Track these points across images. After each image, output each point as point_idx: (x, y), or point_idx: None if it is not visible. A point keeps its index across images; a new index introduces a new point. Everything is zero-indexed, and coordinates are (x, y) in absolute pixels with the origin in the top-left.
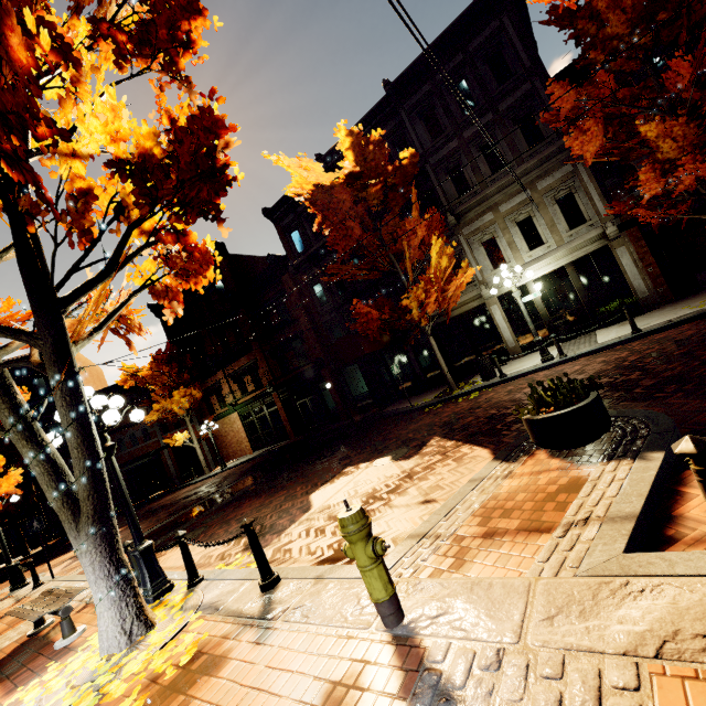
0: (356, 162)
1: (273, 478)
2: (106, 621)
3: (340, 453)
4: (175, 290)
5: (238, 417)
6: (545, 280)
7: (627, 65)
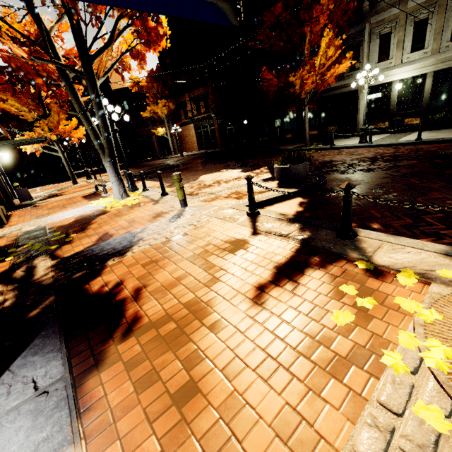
0: None
1: (196, 165)
2: (115, 190)
3: (228, 163)
4: (143, 54)
5: (193, 127)
6: (407, 82)
7: None
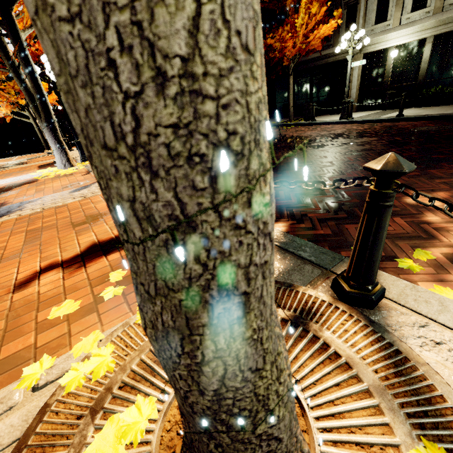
0: None
1: None
2: (57, 158)
3: None
4: None
5: None
6: (405, 49)
7: None
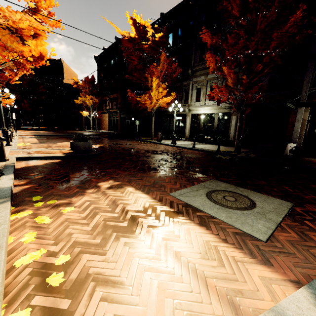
0: (136, 32)
1: None
2: None
3: (99, 139)
4: (24, 64)
5: (108, 116)
6: (207, 116)
7: (241, 32)
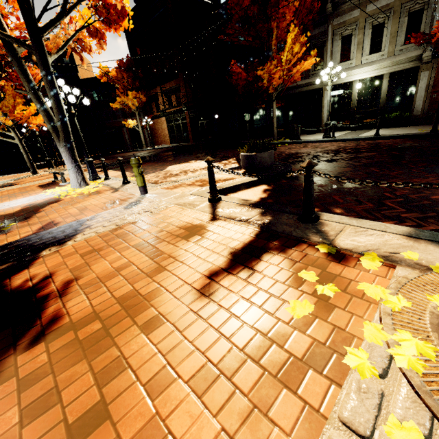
0: None
1: (165, 157)
2: (72, 177)
3: (198, 155)
4: (102, 32)
5: (165, 121)
6: (366, 82)
7: None
